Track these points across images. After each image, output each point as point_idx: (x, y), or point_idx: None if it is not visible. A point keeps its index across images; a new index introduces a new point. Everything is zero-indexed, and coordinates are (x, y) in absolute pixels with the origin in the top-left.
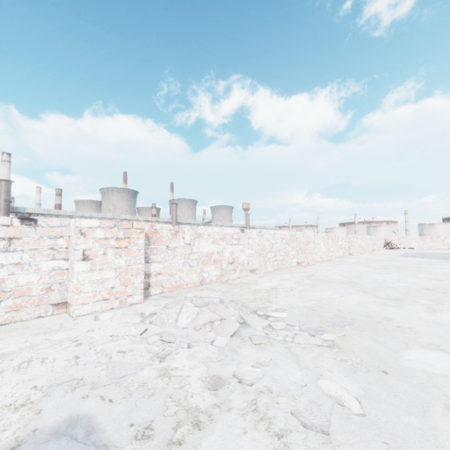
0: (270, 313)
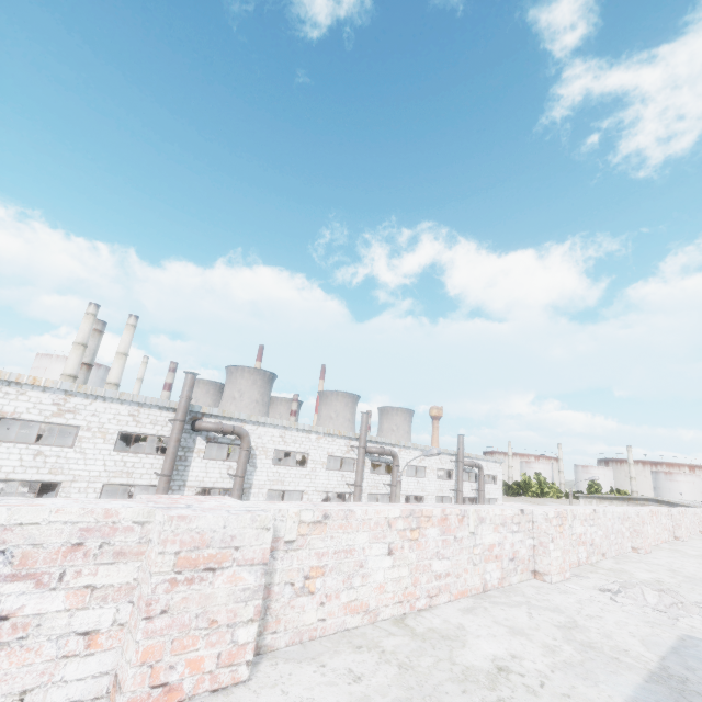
0: (699, 605)
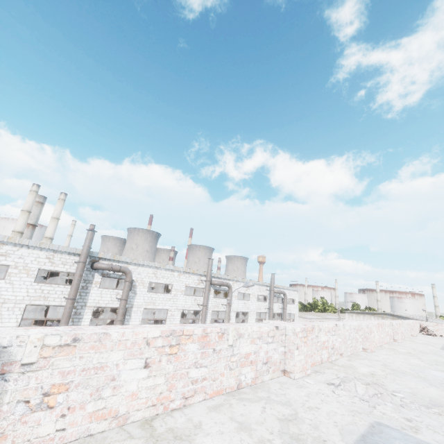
0: (394, 393)
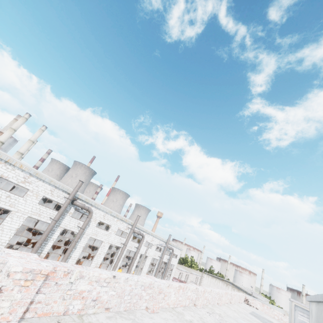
0: (226, 321)
